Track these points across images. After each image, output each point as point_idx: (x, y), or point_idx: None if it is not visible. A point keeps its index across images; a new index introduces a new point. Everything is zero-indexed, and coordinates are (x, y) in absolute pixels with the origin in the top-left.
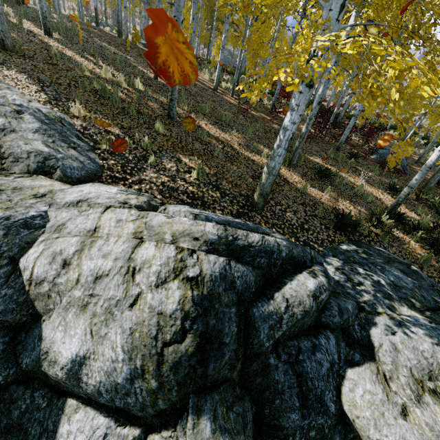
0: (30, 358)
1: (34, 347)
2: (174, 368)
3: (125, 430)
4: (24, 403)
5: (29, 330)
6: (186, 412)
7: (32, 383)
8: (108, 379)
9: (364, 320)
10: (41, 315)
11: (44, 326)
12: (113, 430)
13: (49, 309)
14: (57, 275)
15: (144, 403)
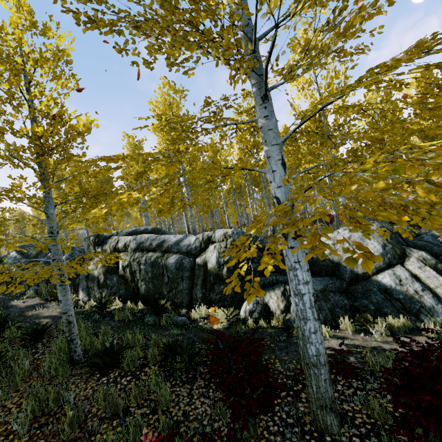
0: (347, 274)
1: (345, 271)
2: (391, 239)
3: (396, 267)
4: (359, 287)
5: (338, 269)
6: (405, 250)
7: (354, 283)
8: (378, 253)
9: (430, 234)
10: (338, 263)
11: (343, 263)
12: (393, 269)
13: (340, 258)
14: (334, 247)
15: (393, 254)
